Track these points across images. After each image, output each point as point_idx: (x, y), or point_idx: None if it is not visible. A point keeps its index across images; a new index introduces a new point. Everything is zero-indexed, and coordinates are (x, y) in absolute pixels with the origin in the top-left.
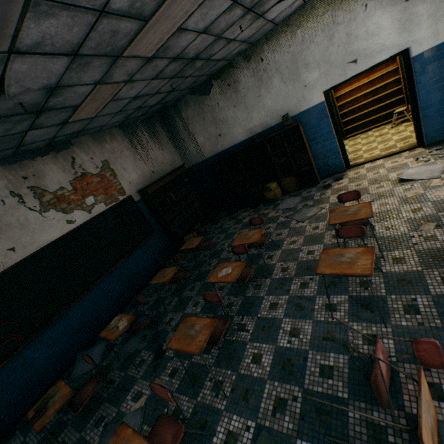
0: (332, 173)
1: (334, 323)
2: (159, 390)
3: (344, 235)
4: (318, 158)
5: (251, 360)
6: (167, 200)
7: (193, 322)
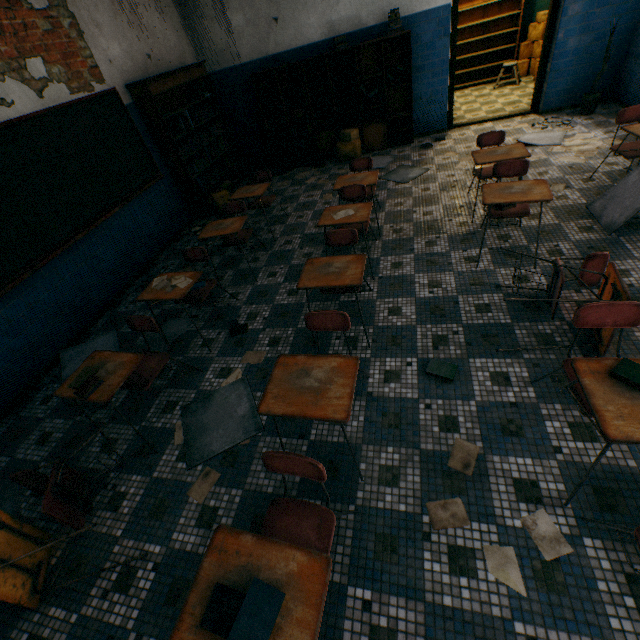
0: (430, 132)
1: (479, 272)
2: (322, 319)
3: (501, 174)
4: (419, 103)
5: (388, 314)
6: (180, 121)
7: (327, 262)
